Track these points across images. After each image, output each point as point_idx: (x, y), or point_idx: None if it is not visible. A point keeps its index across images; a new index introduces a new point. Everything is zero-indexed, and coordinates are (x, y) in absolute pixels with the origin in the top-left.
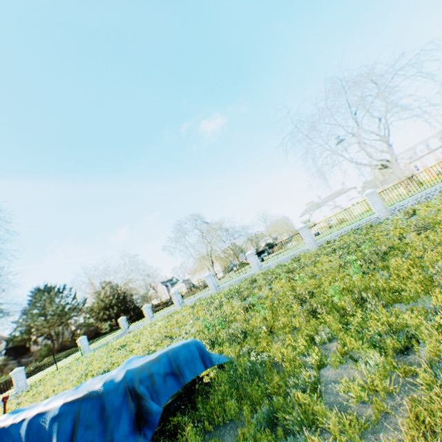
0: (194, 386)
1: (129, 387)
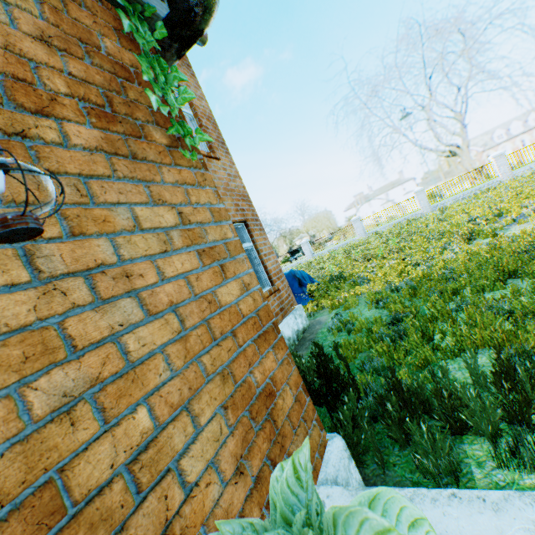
0: None
1: (293, 274)
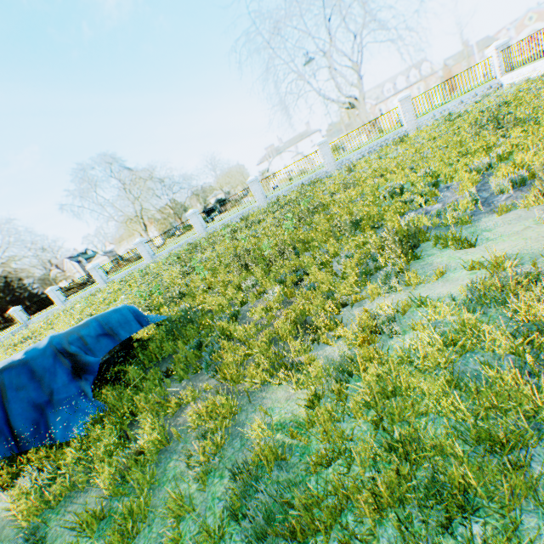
0: (133, 344)
1: (58, 349)
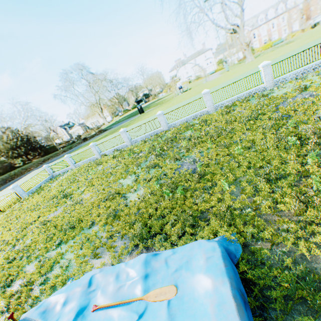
0: None
1: None
